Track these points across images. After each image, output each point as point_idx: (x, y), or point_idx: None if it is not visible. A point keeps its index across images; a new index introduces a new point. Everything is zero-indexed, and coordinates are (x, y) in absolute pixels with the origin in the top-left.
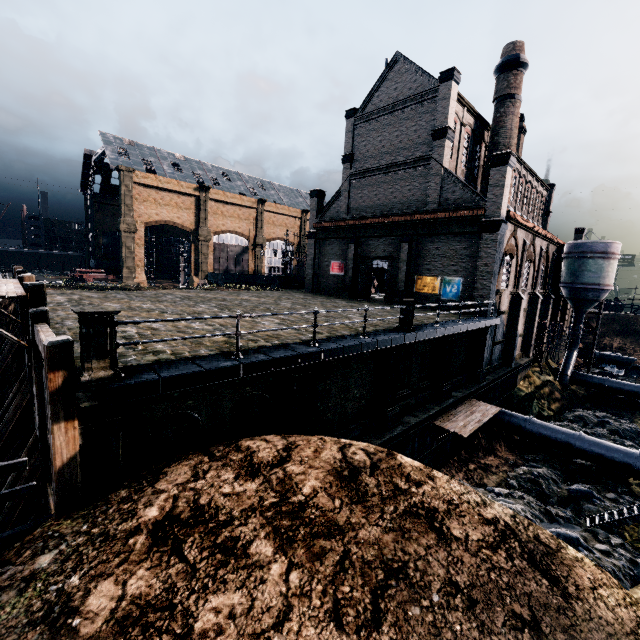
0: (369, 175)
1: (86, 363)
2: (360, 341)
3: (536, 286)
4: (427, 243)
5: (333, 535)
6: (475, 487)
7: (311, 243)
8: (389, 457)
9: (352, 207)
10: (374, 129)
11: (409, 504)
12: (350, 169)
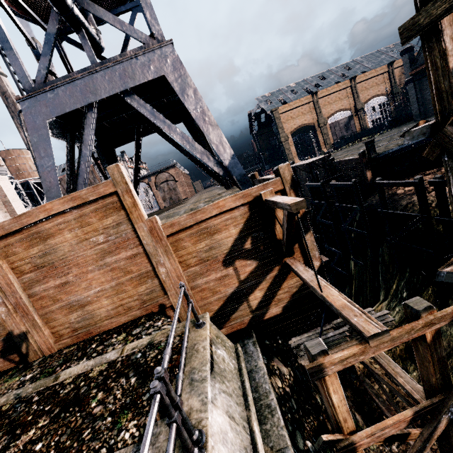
0: None
1: (371, 153)
2: None
3: None
4: None
5: None
6: None
7: (410, 87)
8: None
9: None
10: None
11: None
12: None
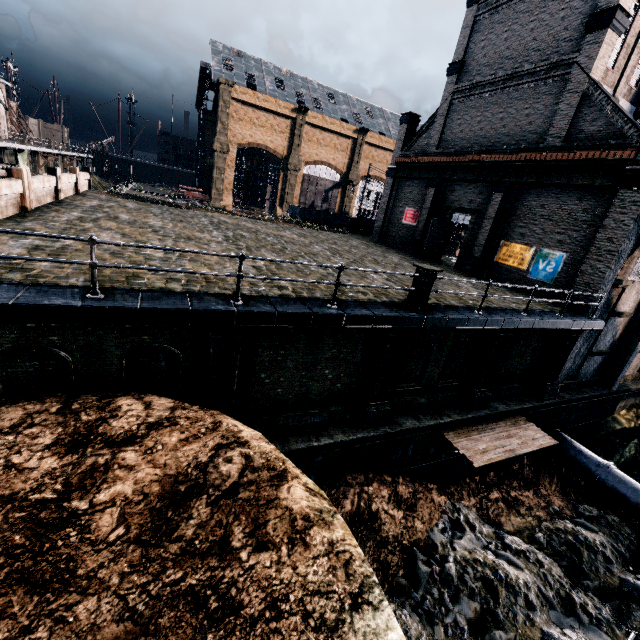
0: (477, 92)
1: None
2: (314, 310)
3: None
4: (530, 197)
5: (46, 589)
6: (484, 522)
7: (389, 182)
8: (271, 482)
9: (445, 138)
10: (502, 20)
11: (210, 579)
12: (455, 84)
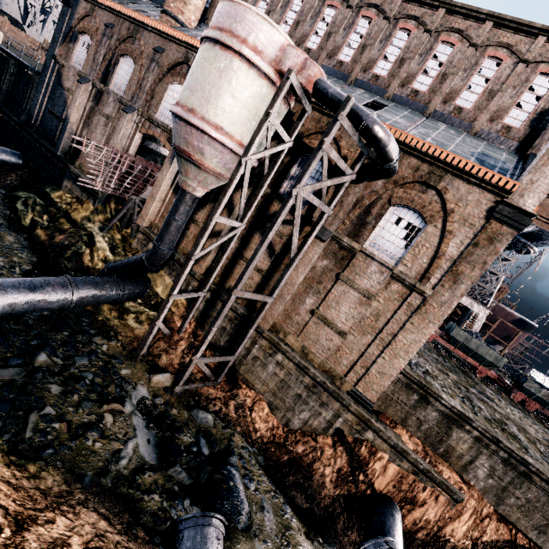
0: None
1: None
2: None
3: (134, 98)
4: None
5: None
6: None
7: None
8: None
9: None
10: None
11: None
12: None
